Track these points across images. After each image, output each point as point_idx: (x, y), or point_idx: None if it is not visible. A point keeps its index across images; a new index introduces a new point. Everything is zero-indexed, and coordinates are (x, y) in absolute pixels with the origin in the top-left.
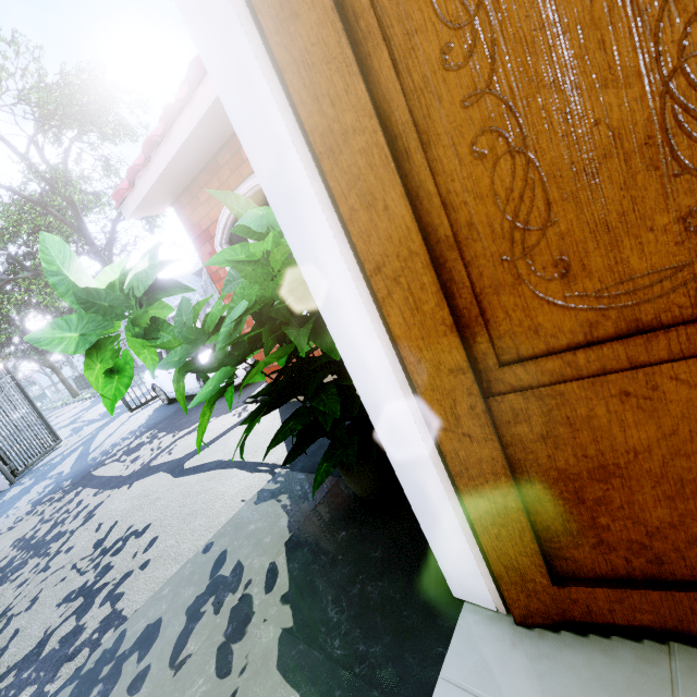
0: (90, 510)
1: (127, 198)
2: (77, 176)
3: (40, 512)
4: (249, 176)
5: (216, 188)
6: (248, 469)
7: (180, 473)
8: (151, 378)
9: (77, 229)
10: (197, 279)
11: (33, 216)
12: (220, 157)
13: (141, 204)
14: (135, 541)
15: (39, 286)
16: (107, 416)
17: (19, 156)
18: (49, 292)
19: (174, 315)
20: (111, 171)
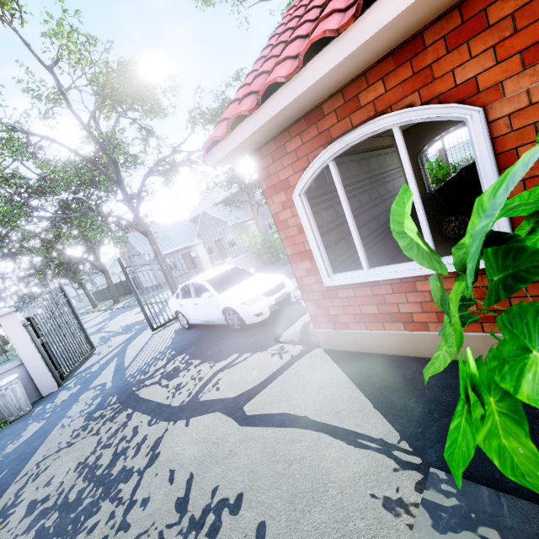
0: (152, 445)
1: (217, 146)
2: (123, 142)
3: (96, 431)
4: (365, 123)
5: (310, 138)
6: (346, 440)
7: (244, 420)
8: (176, 305)
9: (116, 182)
10: (192, 224)
11: (85, 171)
12: (327, 104)
13: (230, 152)
14: (233, 521)
15: (88, 224)
16: (129, 330)
17: (85, 124)
18: (95, 229)
19: (174, 250)
20: (152, 137)
